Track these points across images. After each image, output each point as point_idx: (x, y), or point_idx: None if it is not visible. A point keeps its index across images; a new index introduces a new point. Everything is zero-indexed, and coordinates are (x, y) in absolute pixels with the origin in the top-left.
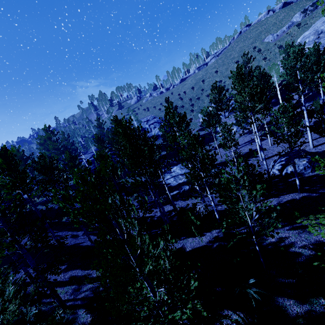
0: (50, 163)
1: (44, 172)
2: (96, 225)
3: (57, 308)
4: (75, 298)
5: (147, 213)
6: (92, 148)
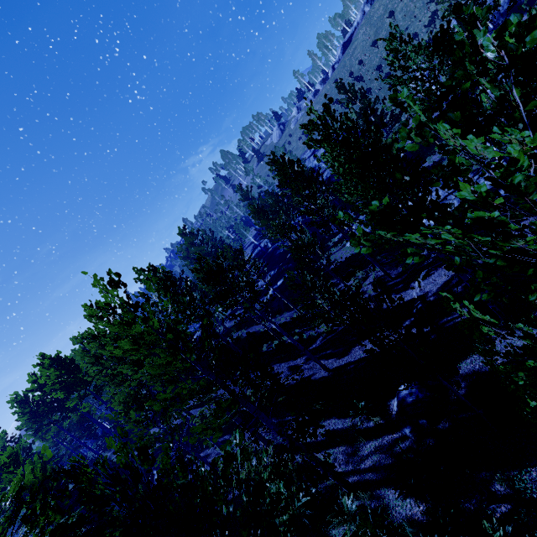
0: (215, 266)
1: (214, 280)
2: (318, 342)
3: (339, 491)
4: (358, 469)
5: (405, 295)
6: (249, 237)
